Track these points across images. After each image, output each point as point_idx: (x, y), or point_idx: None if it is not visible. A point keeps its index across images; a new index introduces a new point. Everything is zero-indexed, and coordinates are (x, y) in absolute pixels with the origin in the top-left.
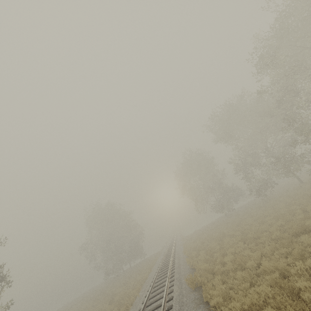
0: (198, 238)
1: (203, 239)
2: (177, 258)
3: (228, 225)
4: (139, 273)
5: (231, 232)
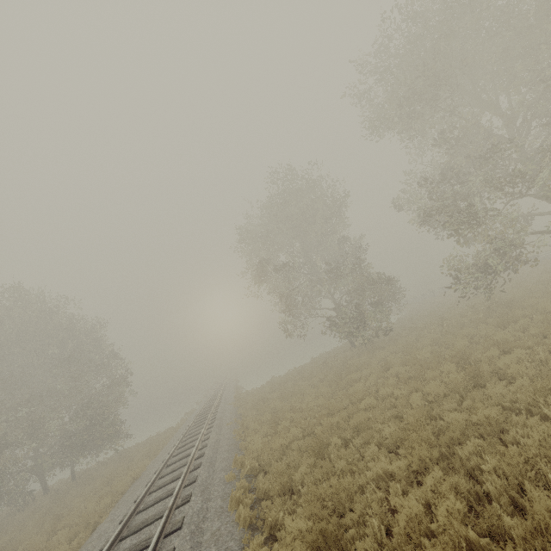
0: (285, 408)
1: (311, 421)
2: (184, 547)
3: (404, 374)
4: (34, 550)
5: (487, 412)
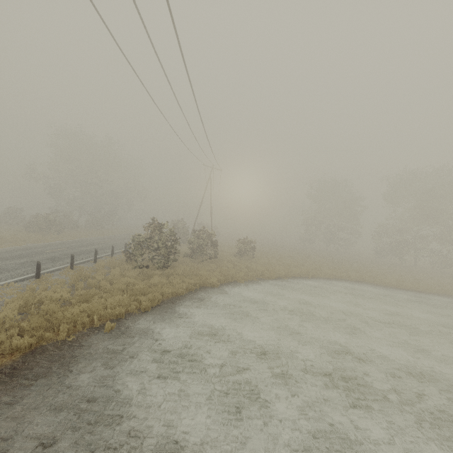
0: None
1: None
2: None
3: None
4: None
5: None
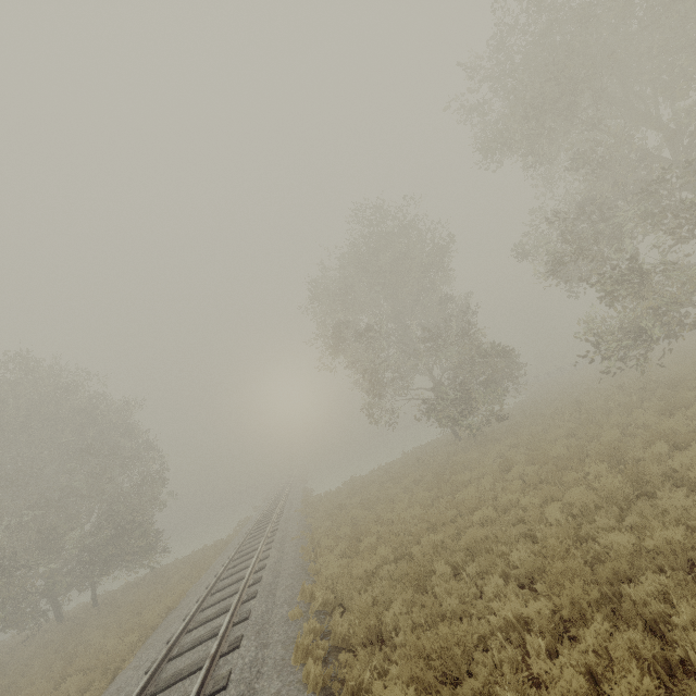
0: (369, 518)
1: (406, 538)
2: None
3: (533, 476)
4: None
5: (668, 533)
